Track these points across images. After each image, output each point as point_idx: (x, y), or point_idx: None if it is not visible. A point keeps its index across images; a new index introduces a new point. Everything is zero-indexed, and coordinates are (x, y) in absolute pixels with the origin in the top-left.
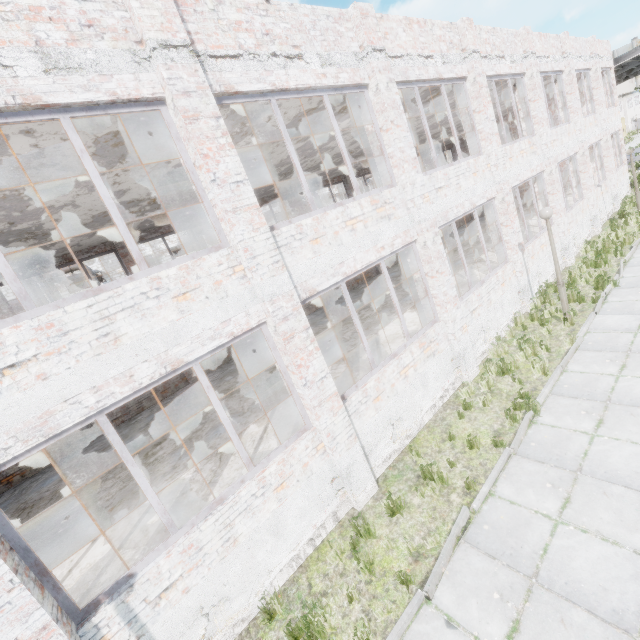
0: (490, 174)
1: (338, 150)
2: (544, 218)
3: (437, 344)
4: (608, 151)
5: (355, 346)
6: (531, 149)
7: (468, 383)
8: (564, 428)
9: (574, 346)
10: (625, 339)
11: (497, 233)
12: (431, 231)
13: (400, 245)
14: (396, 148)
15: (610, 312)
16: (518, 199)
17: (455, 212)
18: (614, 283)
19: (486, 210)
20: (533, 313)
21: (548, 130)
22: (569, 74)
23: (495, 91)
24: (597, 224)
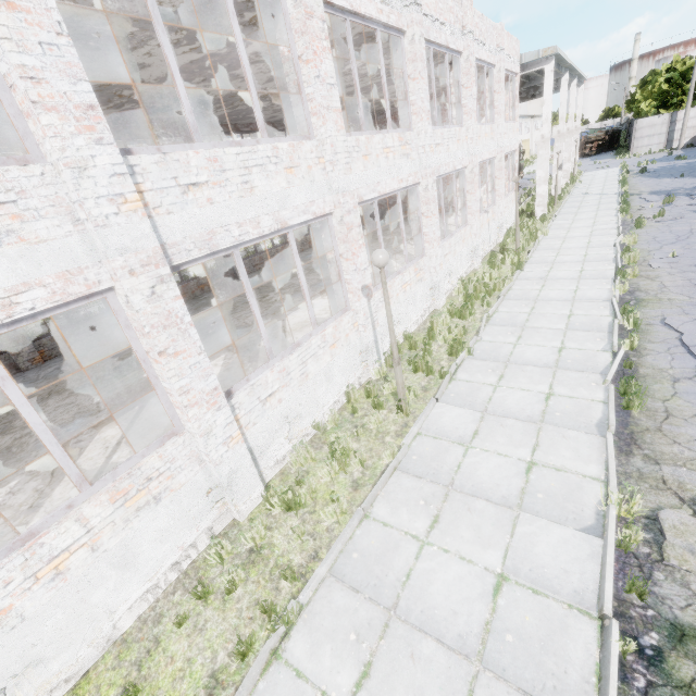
0: (324, 175)
1: (111, 72)
2: (377, 266)
3: (169, 477)
4: (500, 172)
5: (93, 431)
6: (403, 149)
7: (240, 521)
8: (312, 683)
9: (392, 466)
10: (453, 458)
11: (337, 267)
12: (146, 274)
13: (44, 303)
14: (10, 64)
15: (453, 399)
16: (376, 218)
17: (236, 234)
18: (469, 350)
19: (323, 230)
20: (370, 387)
21: (429, 127)
22: (467, 60)
23: (350, 39)
24: (477, 257)
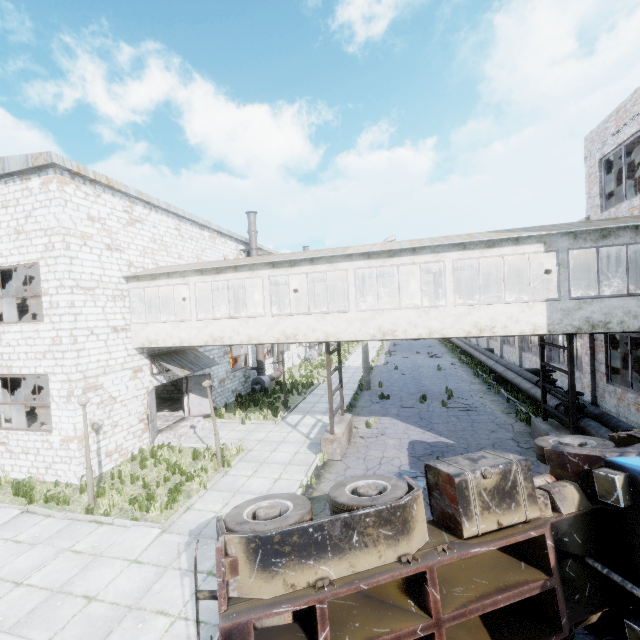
0: None
1: None
2: None
3: None
4: None
5: None
6: None
7: None
8: None
9: None
10: None
11: None
12: None
13: None
14: None
15: None
16: None
17: None
18: None
19: None
20: None
21: None
22: None
23: None
24: None
